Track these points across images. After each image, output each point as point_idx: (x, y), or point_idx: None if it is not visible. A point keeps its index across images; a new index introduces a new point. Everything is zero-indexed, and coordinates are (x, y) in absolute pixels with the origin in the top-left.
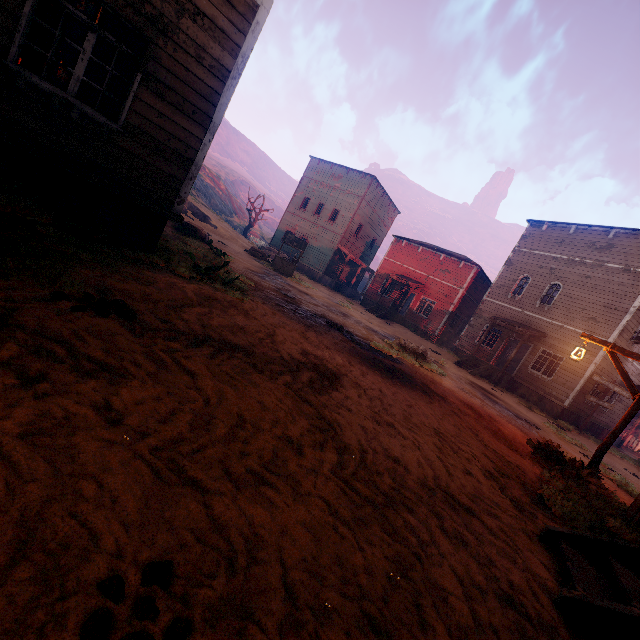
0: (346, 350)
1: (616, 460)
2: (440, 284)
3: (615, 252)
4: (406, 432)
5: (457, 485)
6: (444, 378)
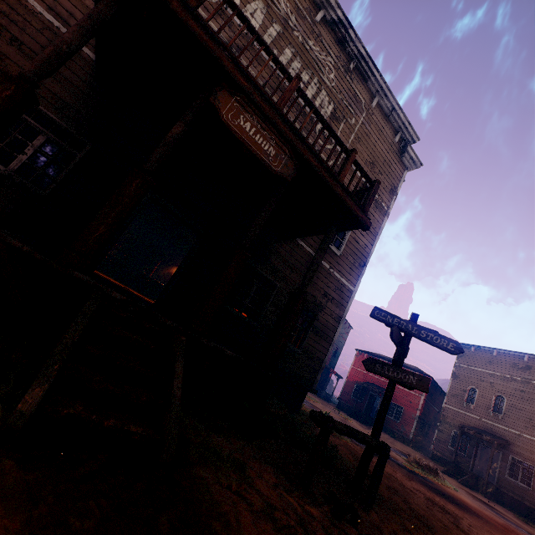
0: (412, 478)
1: None
2: (403, 391)
3: (534, 372)
4: None
5: None
6: (460, 494)
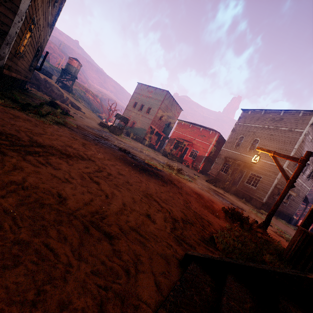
0: (116, 157)
1: (290, 230)
2: (200, 142)
3: (284, 122)
4: (106, 187)
5: (120, 220)
6: (191, 182)
